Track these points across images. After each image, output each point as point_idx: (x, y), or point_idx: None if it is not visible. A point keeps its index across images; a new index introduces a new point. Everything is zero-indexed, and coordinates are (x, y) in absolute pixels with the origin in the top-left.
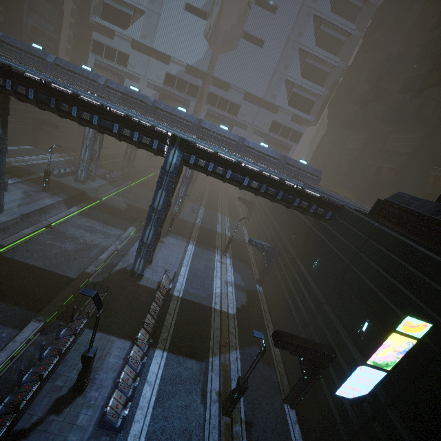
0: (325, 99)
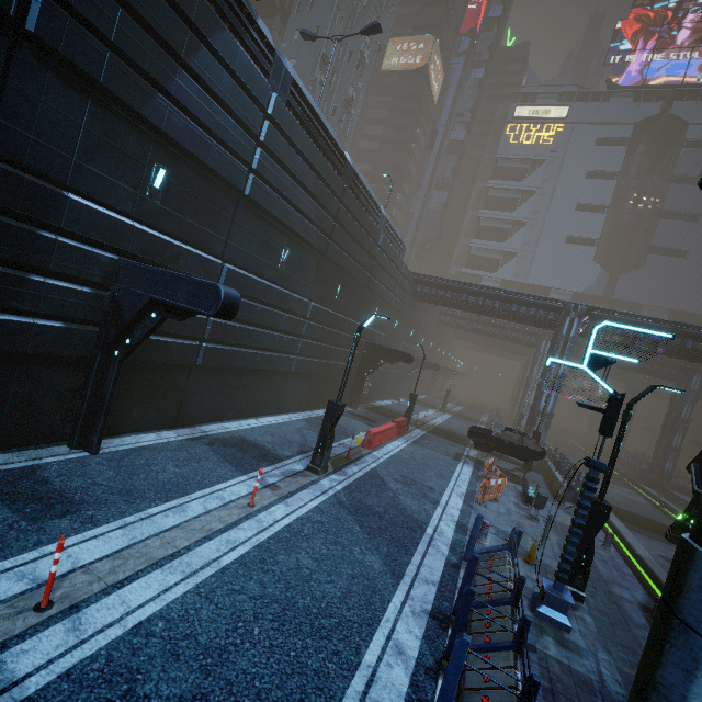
0: None
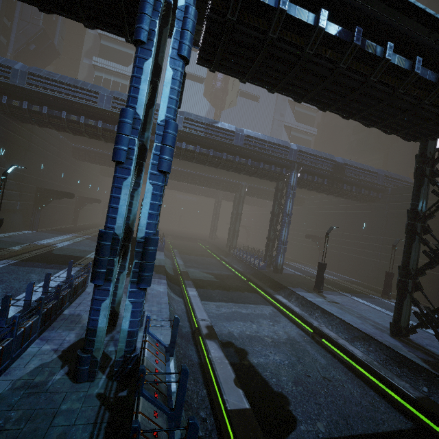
0: (315, 138)
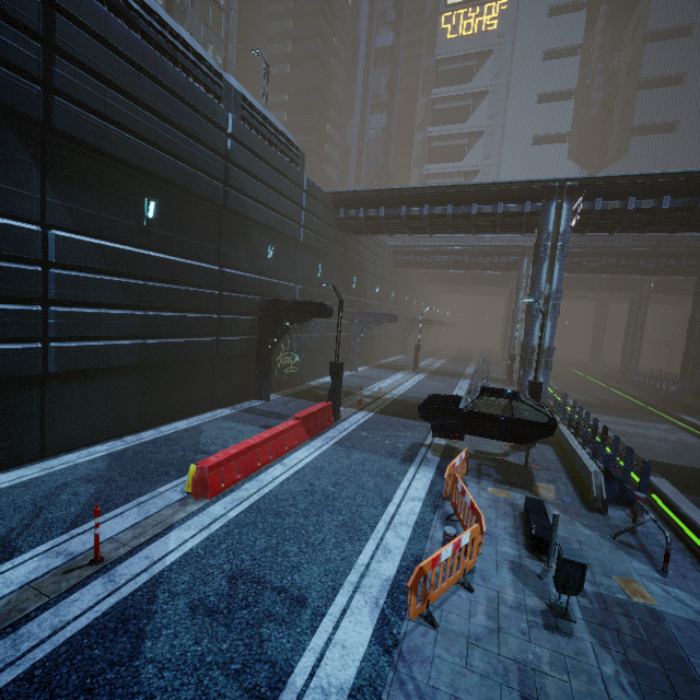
0: None
